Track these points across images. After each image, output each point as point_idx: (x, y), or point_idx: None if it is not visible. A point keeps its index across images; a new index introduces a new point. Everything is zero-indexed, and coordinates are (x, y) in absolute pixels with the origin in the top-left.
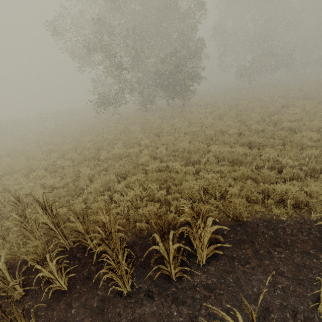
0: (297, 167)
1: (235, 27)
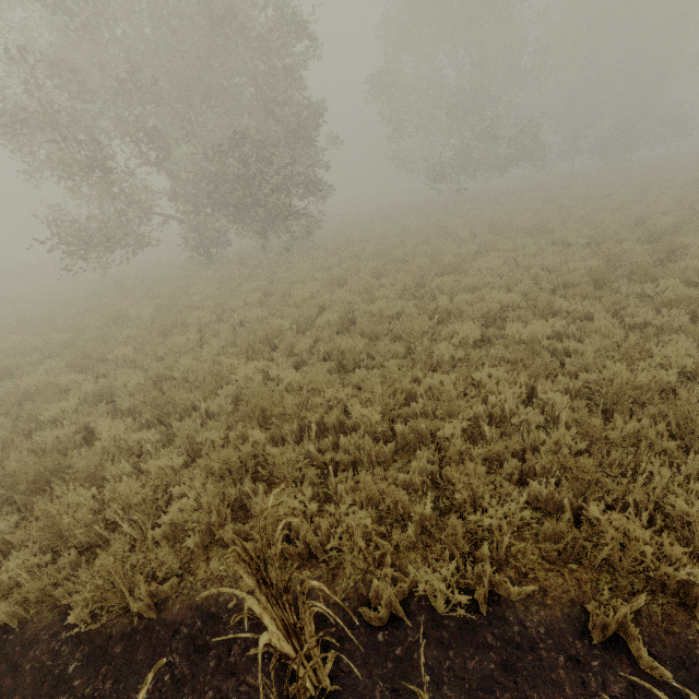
0: (385, 425)
1: (419, 77)
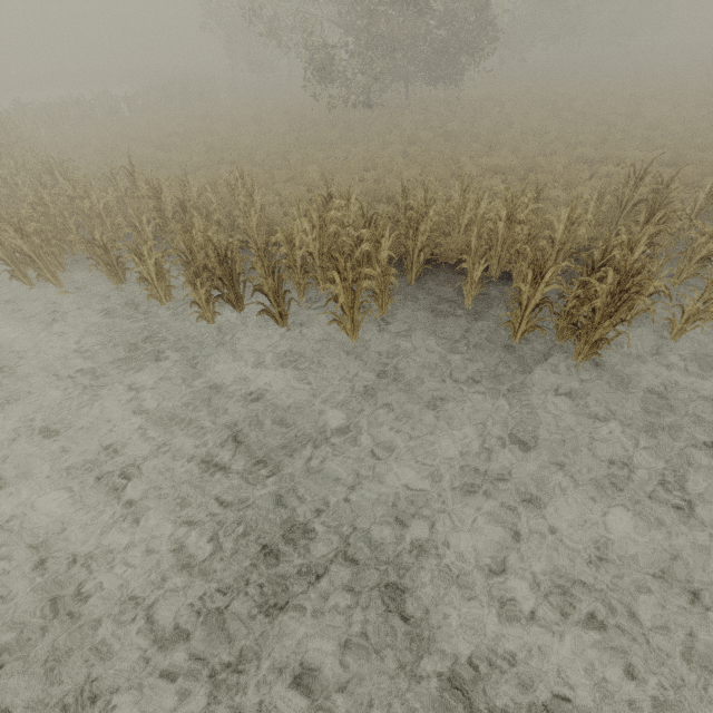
0: None
1: None
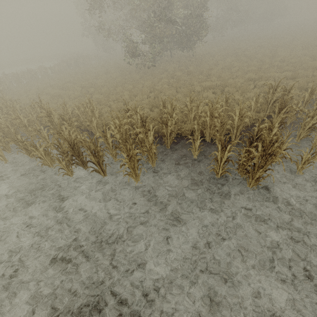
0: None
1: None
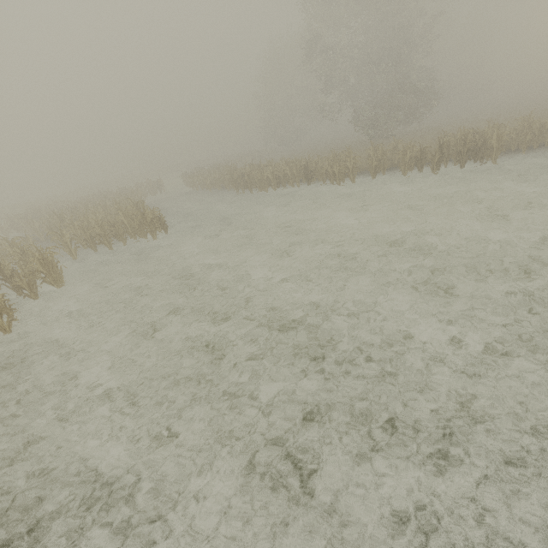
0: None
1: None
